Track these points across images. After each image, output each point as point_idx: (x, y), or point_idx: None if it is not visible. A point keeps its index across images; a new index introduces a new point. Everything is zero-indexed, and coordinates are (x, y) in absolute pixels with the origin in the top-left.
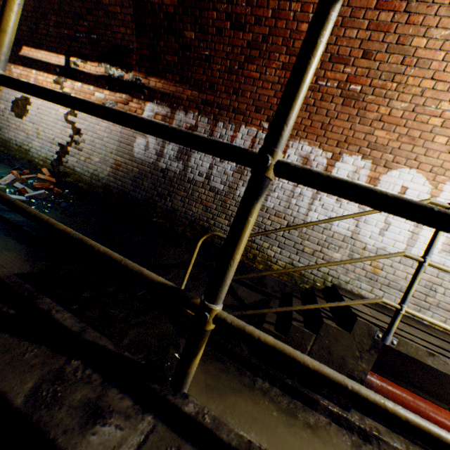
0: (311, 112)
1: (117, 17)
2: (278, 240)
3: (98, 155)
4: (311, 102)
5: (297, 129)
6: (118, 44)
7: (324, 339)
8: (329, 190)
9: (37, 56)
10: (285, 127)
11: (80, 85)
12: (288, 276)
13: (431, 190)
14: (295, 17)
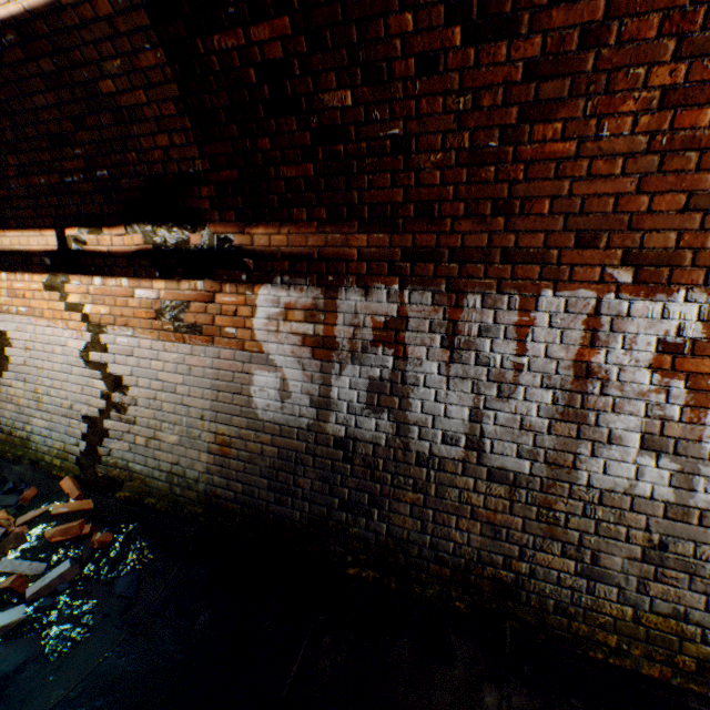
0: None
1: (141, 114)
2: None
3: (173, 428)
4: None
5: None
6: (159, 174)
7: None
8: None
9: (2, 243)
10: None
11: (98, 281)
12: None
13: None
14: None
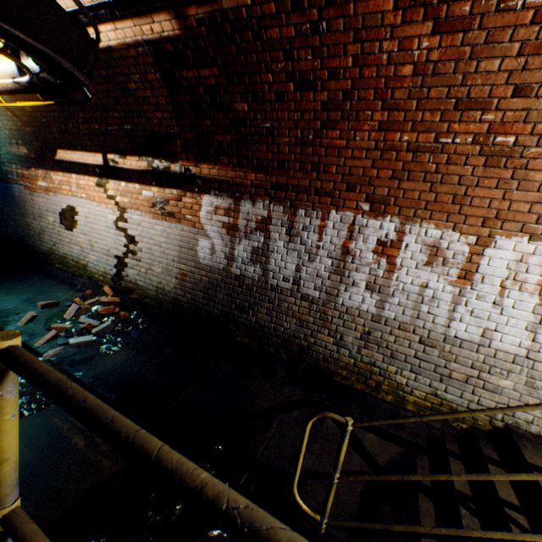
0: (434, 181)
1: (148, 101)
2: (409, 362)
3: (159, 265)
4: (431, 168)
5: (415, 207)
6: (156, 131)
7: None
8: None
9: (73, 158)
10: None
11: (124, 184)
12: (432, 411)
13: None
14: (391, 60)
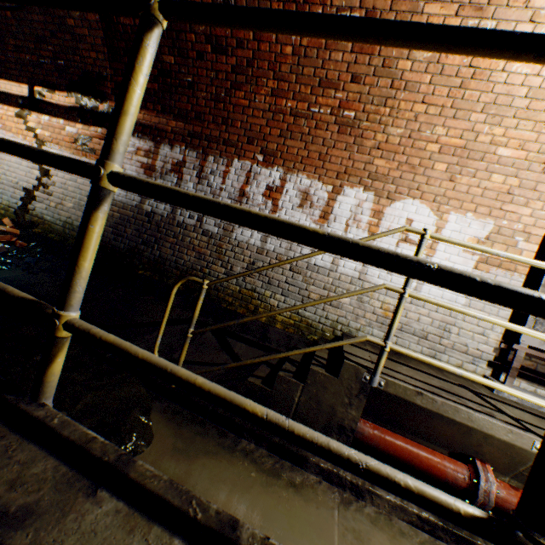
0: (307, 141)
1: (85, 40)
2: (282, 287)
3: (72, 200)
4: (306, 130)
5: (294, 161)
6: (90, 71)
7: (312, 388)
8: (151, 195)
9: None
10: (115, 141)
11: (48, 118)
12: (295, 328)
13: (436, 221)
14: (278, 40)
